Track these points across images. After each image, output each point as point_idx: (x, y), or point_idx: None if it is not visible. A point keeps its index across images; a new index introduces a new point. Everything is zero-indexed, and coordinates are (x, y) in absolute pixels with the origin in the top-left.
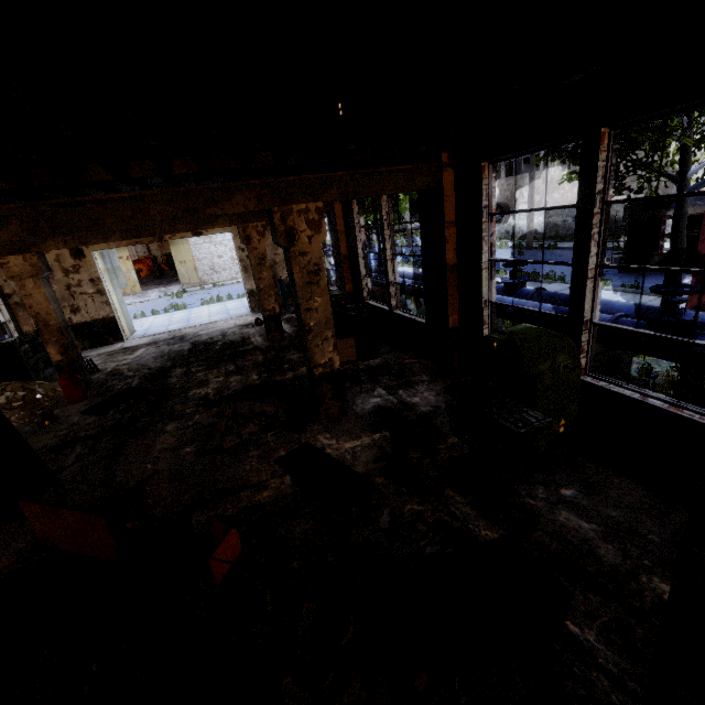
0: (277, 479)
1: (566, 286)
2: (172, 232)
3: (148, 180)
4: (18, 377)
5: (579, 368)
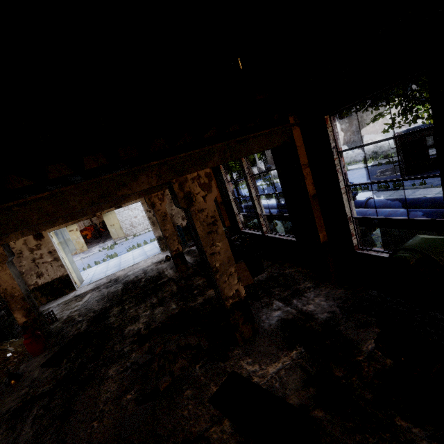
0: (216, 427)
1: (372, 193)
2: (99, 211)
3: (70, 178)
4: None
5: None
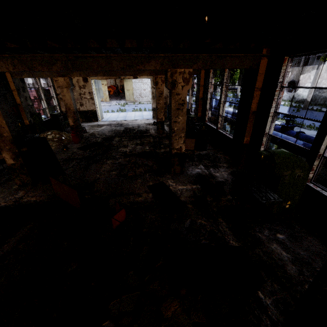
0: (146, 194)
1: None
2: (123, 75)
3: (115, 48)
4: (57, 129)
5: (307, 178)
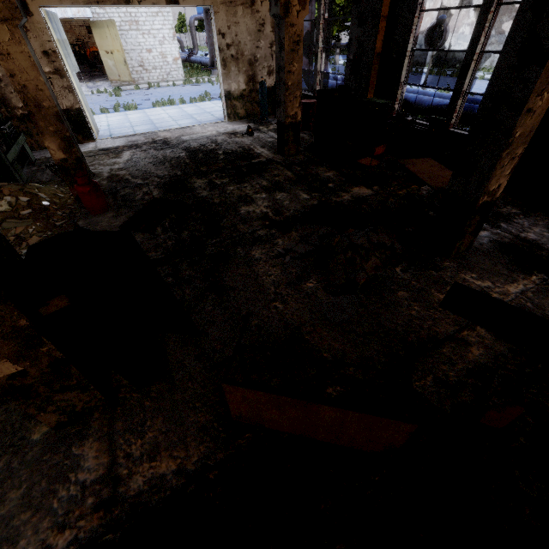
0: (469, 331)
1: None
2: None
3: None
4: None
5: None
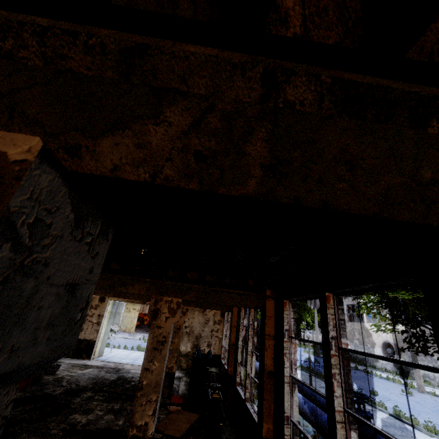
0: None
1: None
2: (138, 299)
3: None
4: None
5: None
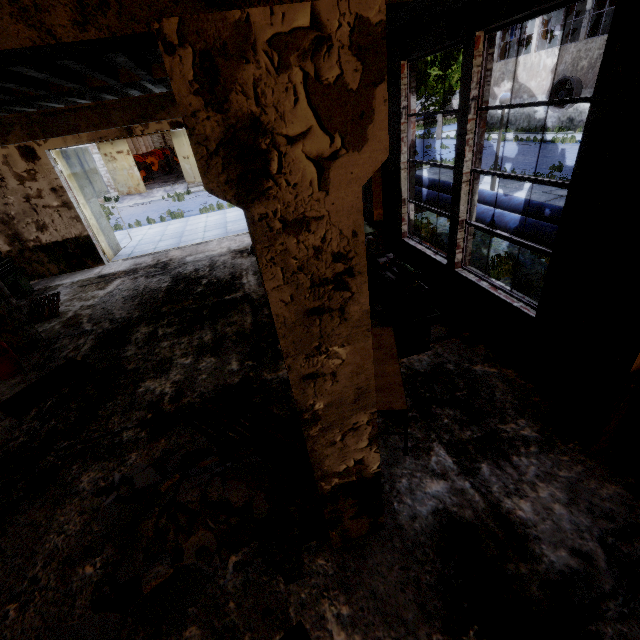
0: None
1: None
2: (106, 126)
3: None
4: None
5: None
